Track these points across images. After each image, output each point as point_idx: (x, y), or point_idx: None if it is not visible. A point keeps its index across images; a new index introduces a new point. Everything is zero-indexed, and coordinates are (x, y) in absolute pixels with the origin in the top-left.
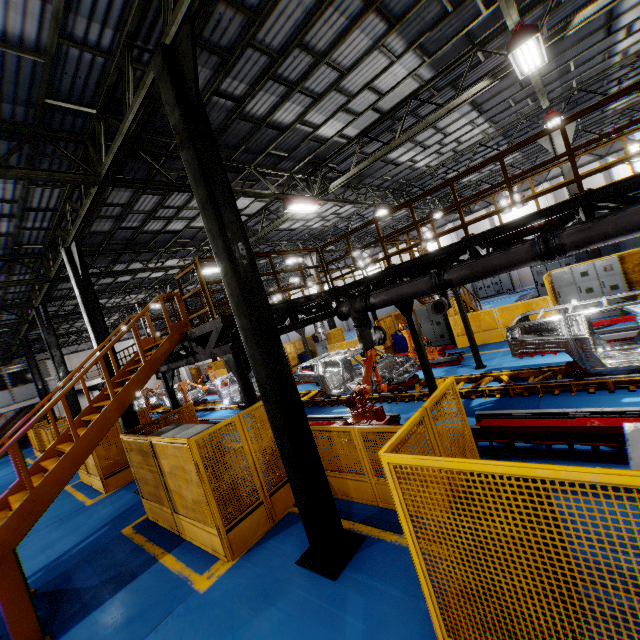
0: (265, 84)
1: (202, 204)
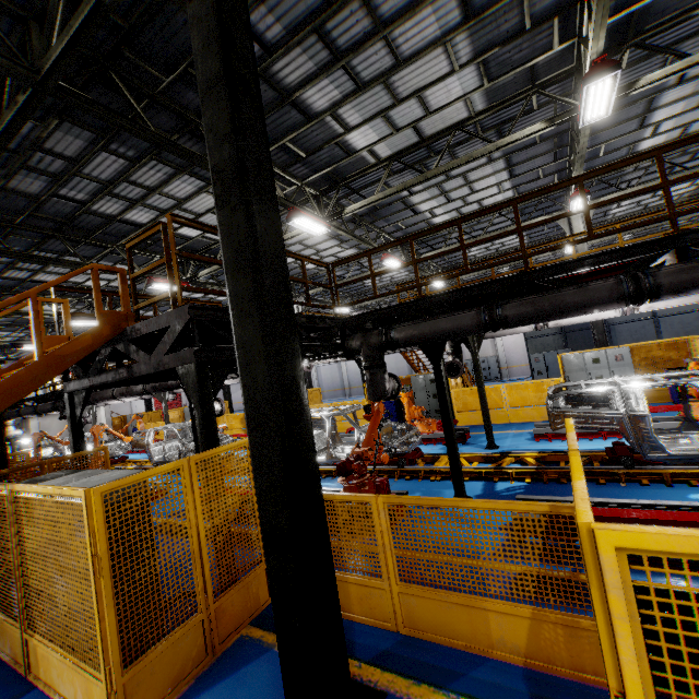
0: (306, 39)
1: (208, 86)
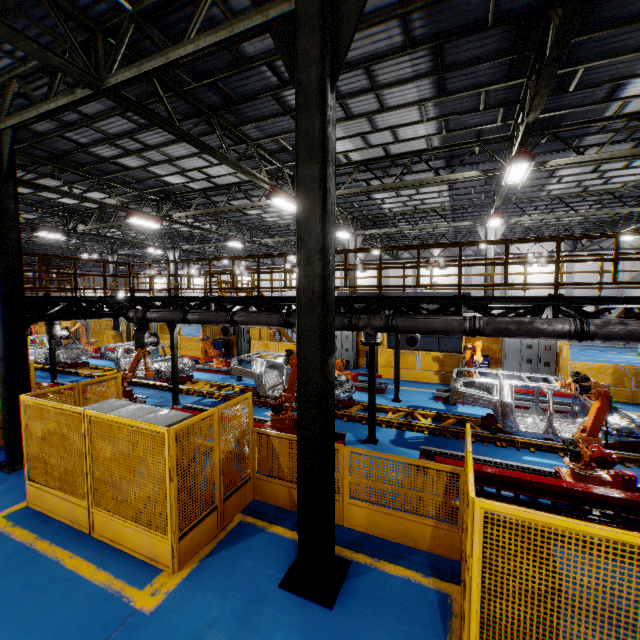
0: (106, 144)
1: None
